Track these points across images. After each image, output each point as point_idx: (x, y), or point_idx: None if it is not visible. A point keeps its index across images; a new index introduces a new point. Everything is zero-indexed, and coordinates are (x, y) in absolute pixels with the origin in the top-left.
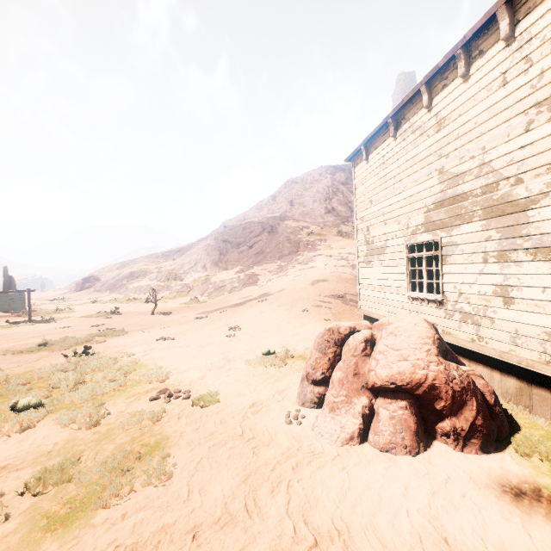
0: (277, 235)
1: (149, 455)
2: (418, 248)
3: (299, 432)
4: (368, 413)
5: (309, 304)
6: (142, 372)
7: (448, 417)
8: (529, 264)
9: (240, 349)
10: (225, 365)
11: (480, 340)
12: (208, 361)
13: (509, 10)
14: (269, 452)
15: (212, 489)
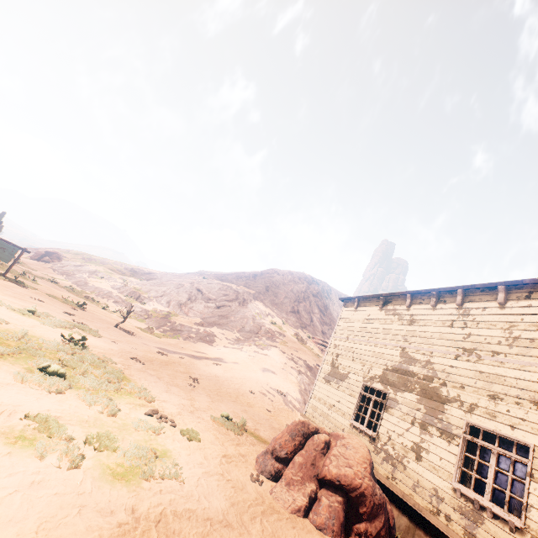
0: (246, 309)
1: (162, 458)
2: (370, 390)
3: (261, 491)
4: (313, 497)
5: (257, 388)
6: (131, 385)
7: (365, 521)
8: (437, 438)
9: (203, 403)
10: (195, 412)
11: (393, 479)
12: (180, 401)
13: (463, 293)
14: (244, 495)
15: (212, 501)
